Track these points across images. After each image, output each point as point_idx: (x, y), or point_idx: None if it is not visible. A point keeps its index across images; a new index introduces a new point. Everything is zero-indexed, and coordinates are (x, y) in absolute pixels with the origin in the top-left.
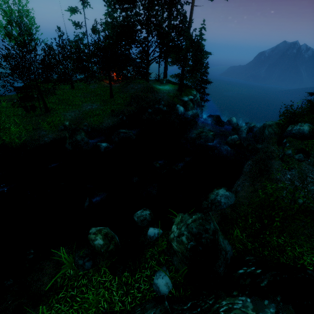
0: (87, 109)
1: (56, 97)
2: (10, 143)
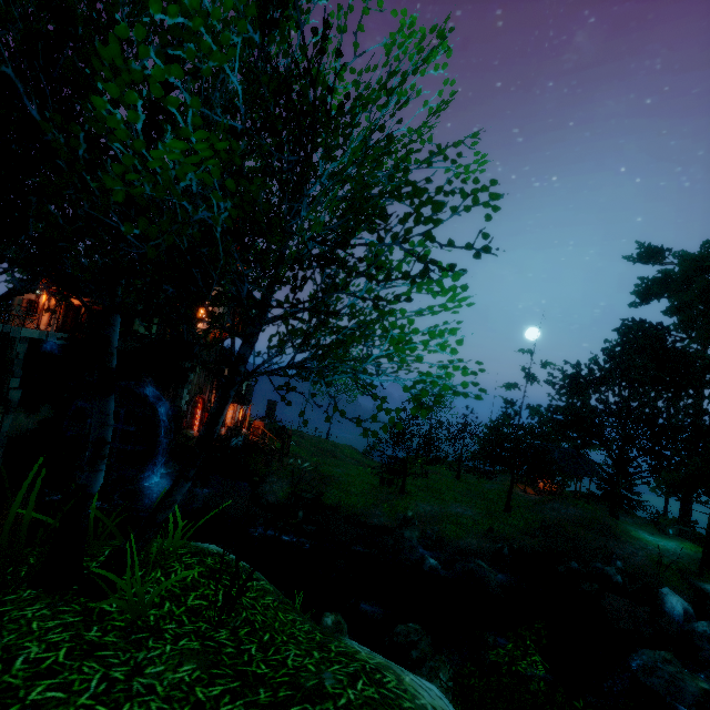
0: (453, 511)
1: (425, 481)
2: (342, 507)
